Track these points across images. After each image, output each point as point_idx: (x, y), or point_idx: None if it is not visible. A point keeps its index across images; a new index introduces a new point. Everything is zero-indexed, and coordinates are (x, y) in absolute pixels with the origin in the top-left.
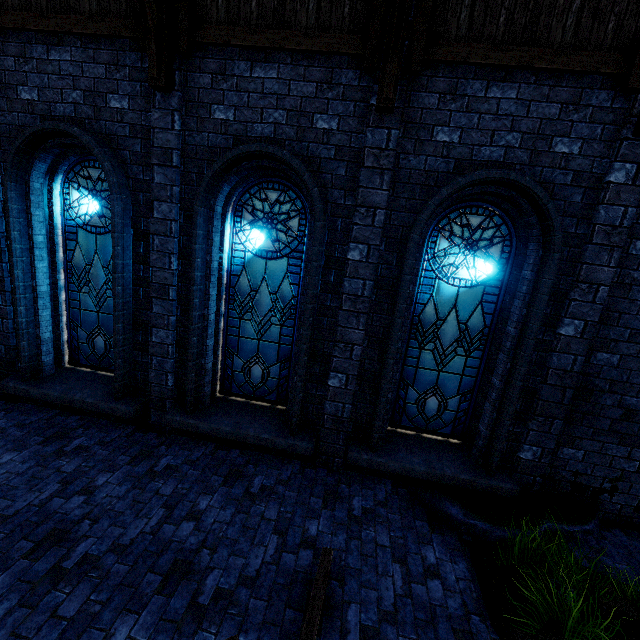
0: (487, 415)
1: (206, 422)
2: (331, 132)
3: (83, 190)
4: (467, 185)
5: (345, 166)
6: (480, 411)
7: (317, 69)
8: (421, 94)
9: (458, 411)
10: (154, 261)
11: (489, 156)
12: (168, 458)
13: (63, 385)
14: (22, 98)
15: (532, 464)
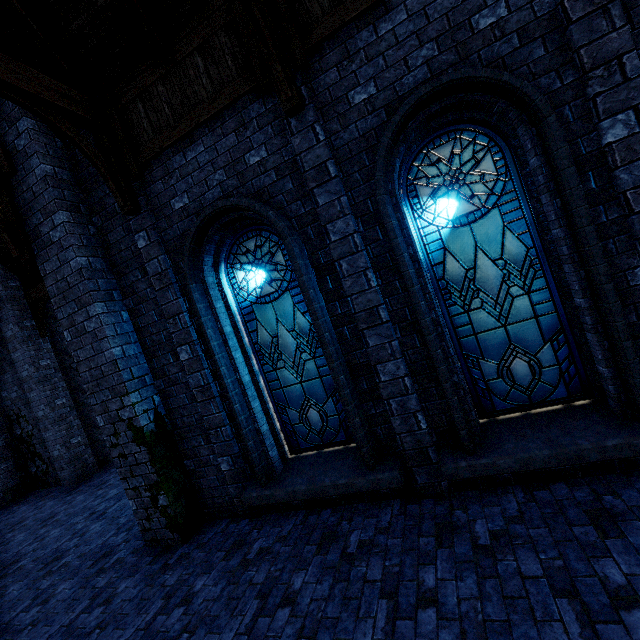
0: None
1: (505, 455)
2: (501, 21)
3: (246, 266)
4: None
5: (540, 43)
6: None
7: None
8: None
9: None
10: (349, 288)
11: None
12: (480, 523)
13: (302, 476)
14: (176, 209)
15: None
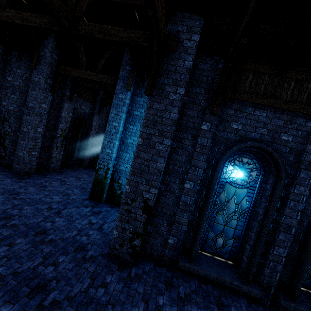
0: None
1: (310, 310)
2: None
3: (236, 166)
4: None
5: None
6: None
7: None
8: None
9: None
10: (287, 213)
11: None
12: None
13: (211, 268)
14: (232, 127)
15: None
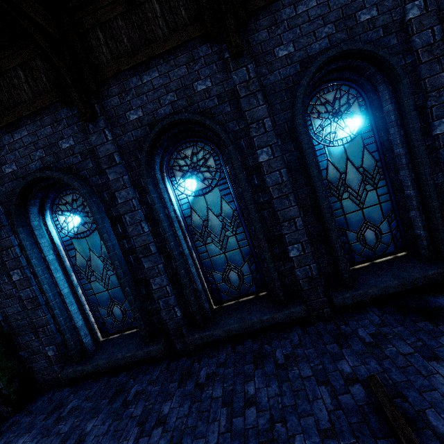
0: (418, 219)
1: (218, 328)
2: (209, 89)
3: (66, 213)
4: (317, 70)
5: (228, 105)
6: (408, 222)
7: (181, 56)
8: (255, 35)
9: (391, 231)
10: (131, 232)
11: (319, 48)
12: (204, 370)
13: (105, 353)
14: (7, 173)
15: None
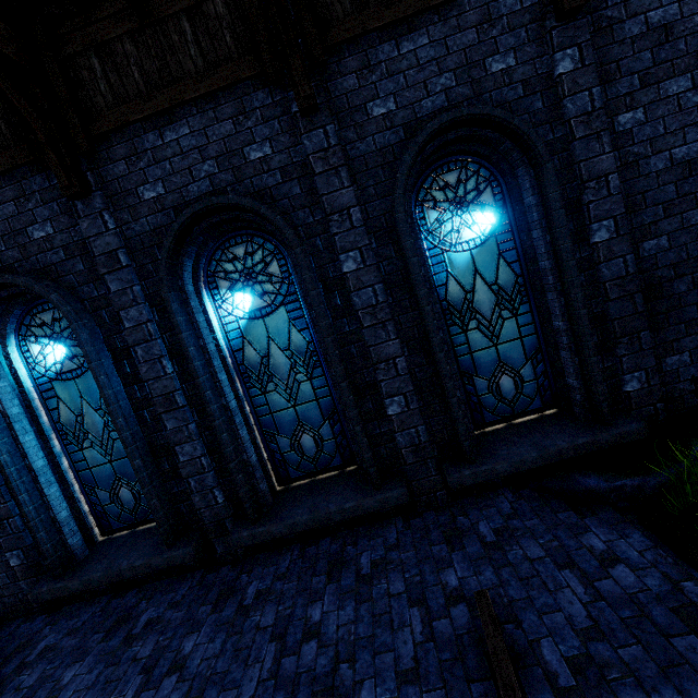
0: (569, 364)
1: (278, 522)
2: (268, 158)
3: (42, 340)
4: (426, 141)
5: (297, 184)
6: (559, 366)
7: (226, 106)
8: (337, 81)
9: (537, 378)
10: (146, 374)
11: (433, 107)
12: (254, 584)
13: (103, 561)
14: None
15: (644, 392)
